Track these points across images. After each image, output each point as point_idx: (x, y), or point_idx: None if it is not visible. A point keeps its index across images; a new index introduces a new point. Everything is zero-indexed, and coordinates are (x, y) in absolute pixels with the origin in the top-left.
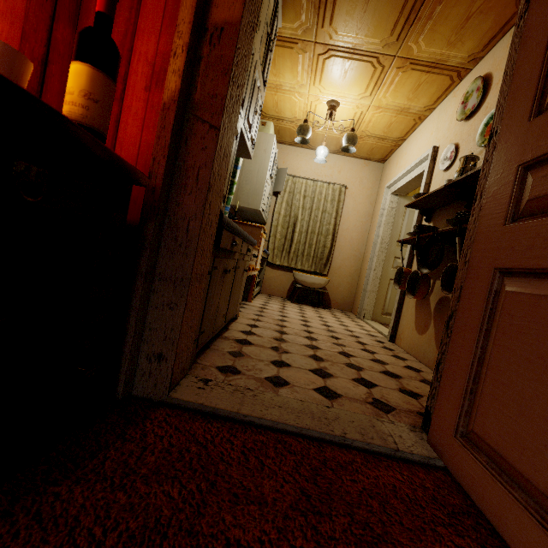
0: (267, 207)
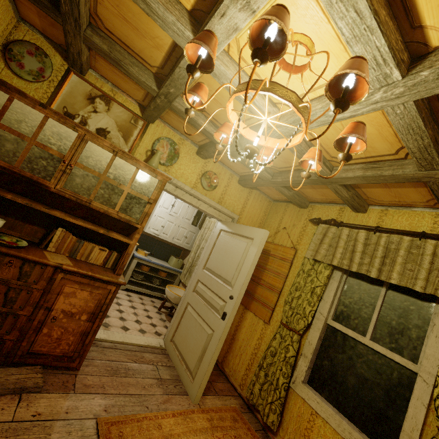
0: (178, 236)
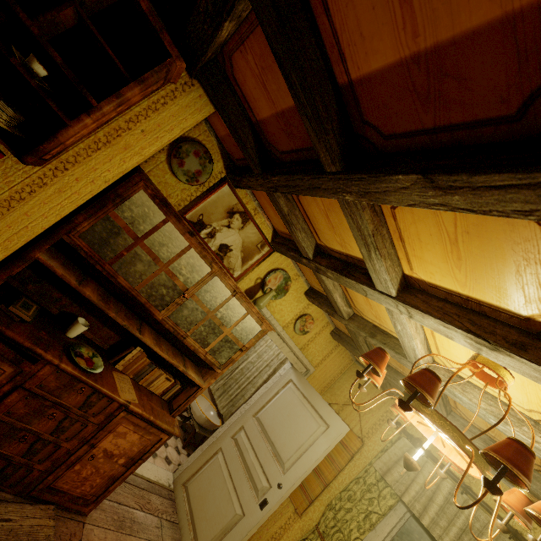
0: None
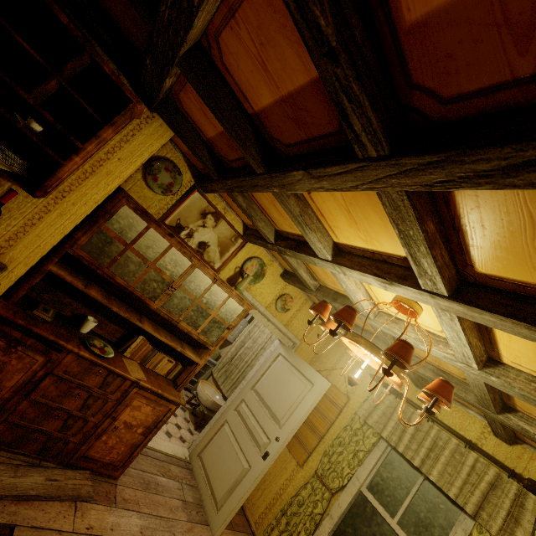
0: None
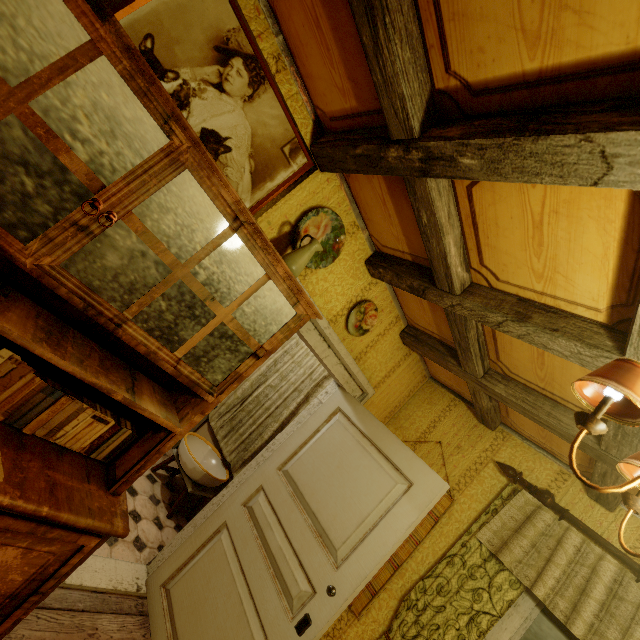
0: None
